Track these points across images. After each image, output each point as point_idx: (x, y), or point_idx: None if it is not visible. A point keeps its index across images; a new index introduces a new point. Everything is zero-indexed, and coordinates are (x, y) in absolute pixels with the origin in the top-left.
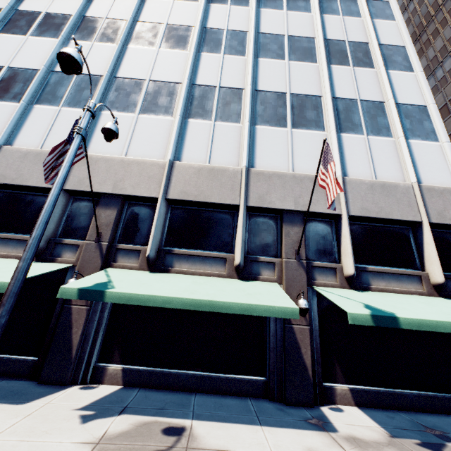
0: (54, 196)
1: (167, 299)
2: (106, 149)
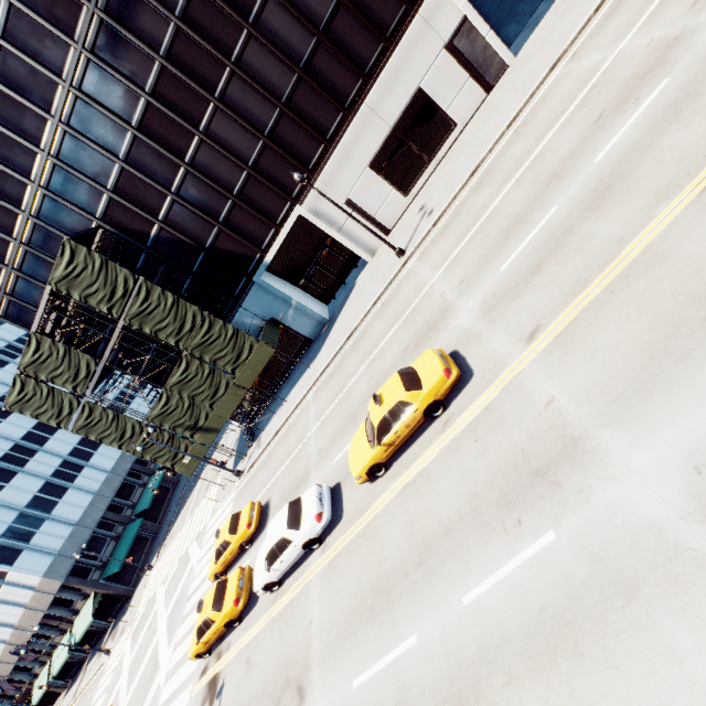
0: (22, 705)
1: (59, 669)
2: None
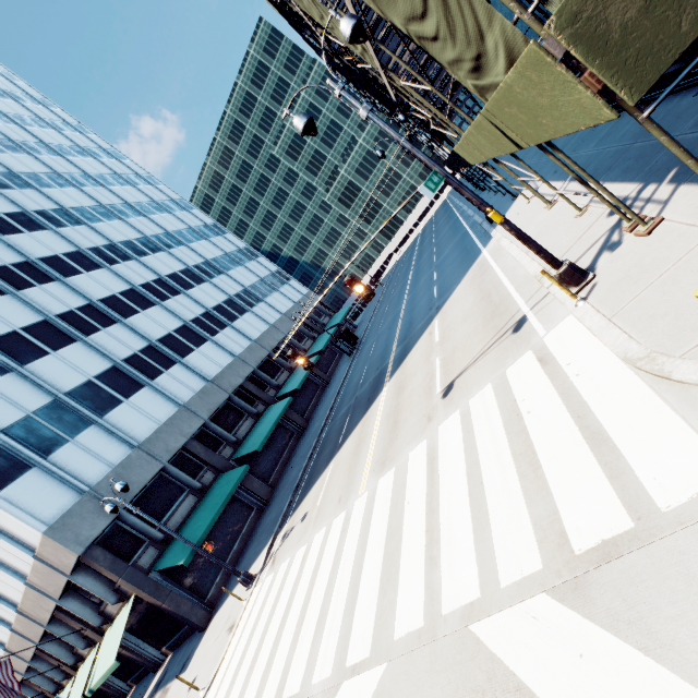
0: None
1: None
2: (4, 637)
